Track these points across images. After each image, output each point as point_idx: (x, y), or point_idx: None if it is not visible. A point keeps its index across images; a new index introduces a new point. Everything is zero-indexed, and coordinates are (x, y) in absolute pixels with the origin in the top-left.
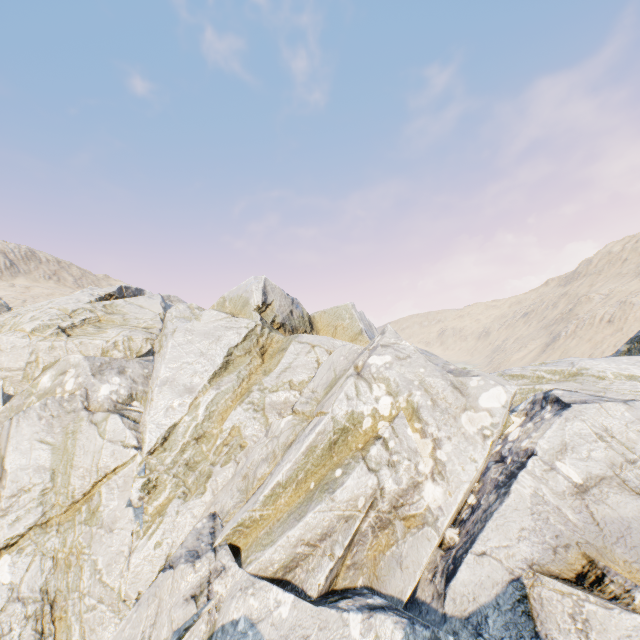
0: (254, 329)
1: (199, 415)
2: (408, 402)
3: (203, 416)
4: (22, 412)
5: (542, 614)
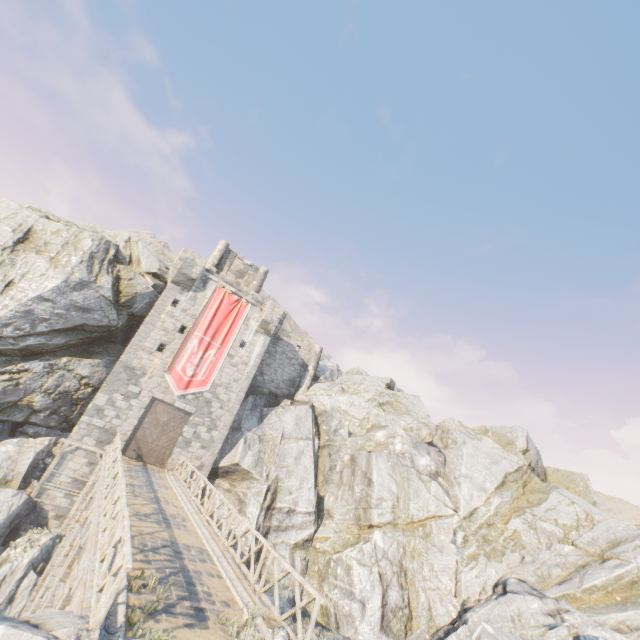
0: (522, 466)
1: (491, 510)
2: None
3: (493, 511)
4: (377, 451)
5: None
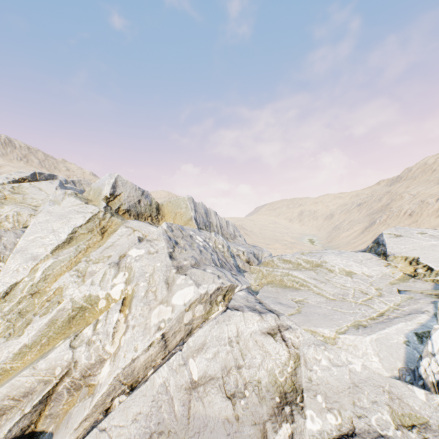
0: (97, 214)
1: (36, 277)
2: (133, 291)
3: (39, 278)
4: None
5: None
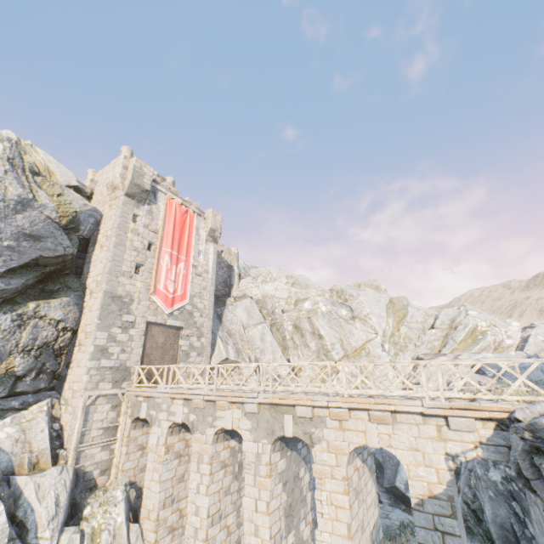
0: (390, 299)
1: (391, 326)
2: (490, 323)
3: (392, 327)
4: (314, 315)
5: (542, 357)
